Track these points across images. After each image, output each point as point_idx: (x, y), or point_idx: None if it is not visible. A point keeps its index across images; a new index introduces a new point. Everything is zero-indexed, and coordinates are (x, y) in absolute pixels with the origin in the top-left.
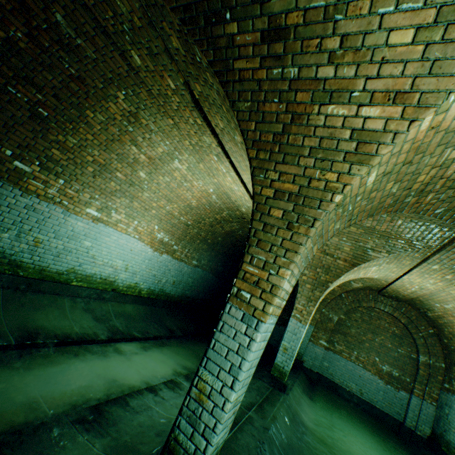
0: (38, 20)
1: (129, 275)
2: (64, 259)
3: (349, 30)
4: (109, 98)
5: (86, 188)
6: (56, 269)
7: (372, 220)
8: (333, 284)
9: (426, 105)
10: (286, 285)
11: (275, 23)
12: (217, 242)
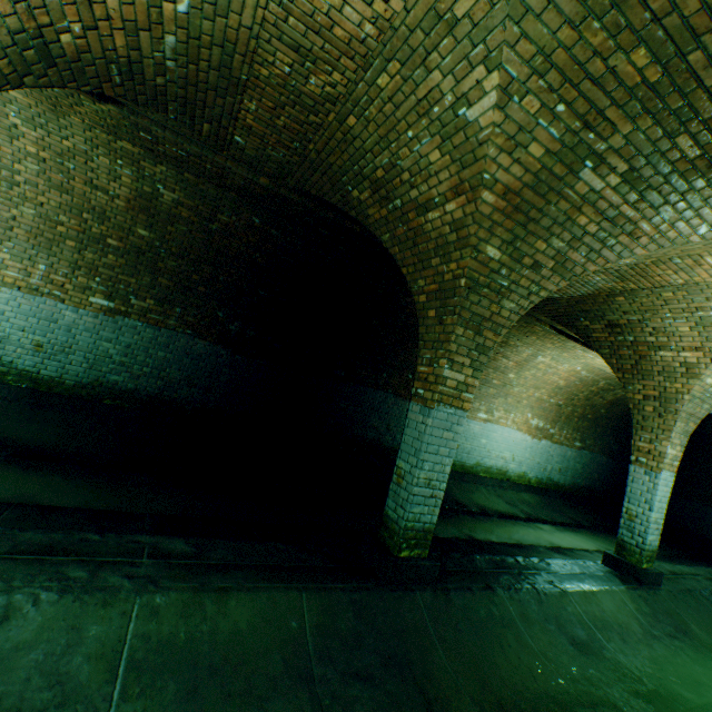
0: None
1: (516, 465)
2: (472, 456)
3: (654, 326)
4: None
5: (475, 399)
6: (469, 463)
7: None
8: None
9: None
10: (670, 451)
11: (611, 322)
12: (599, 416)
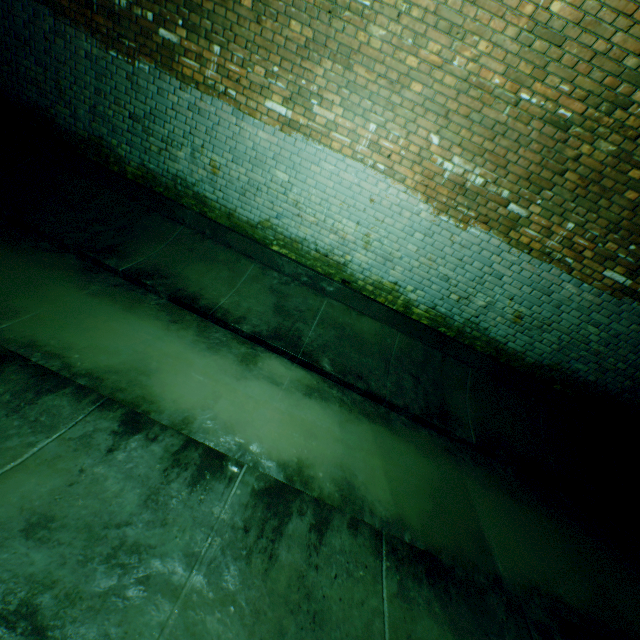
0: None
1: (374, 260)
2: (253, 202)
3: None
4: None
5: (254, 53)
6: (246, 217)
7: None
8: None
9: None
10: None
11: None
12: None
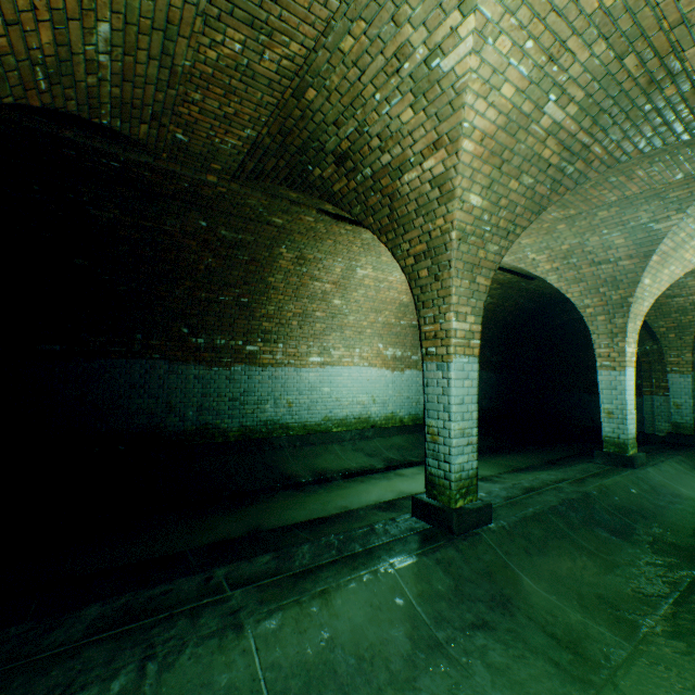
0: (215, 244)
1: (379, 407)
2: (315, 411)
3: (377, 131)
4: (277, 258)
5: (299, 341)
6: (314, 421)
7: (609, 192)
8: (636, 297)
9: (455, 139)
10: (460, 325)
11: (337, 154)
12: None
